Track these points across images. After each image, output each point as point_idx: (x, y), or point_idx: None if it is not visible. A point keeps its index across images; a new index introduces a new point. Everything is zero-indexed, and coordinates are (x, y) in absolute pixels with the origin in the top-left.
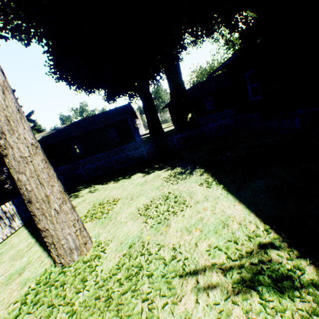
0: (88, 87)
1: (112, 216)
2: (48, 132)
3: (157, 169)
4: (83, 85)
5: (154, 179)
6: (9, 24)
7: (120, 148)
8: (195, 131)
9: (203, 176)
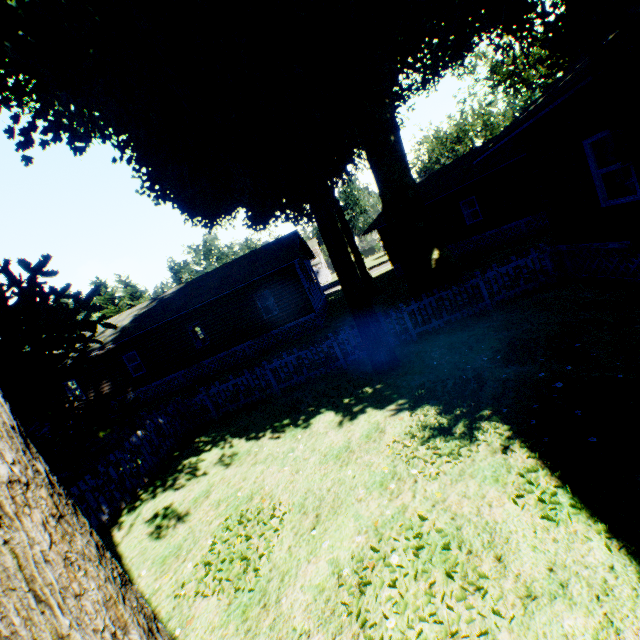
0: (209, 216)
1: (270, 586)
2: (144, 305)
3: (372, 401)
4: (198, 214)
5: (368, 443)
6: (40, 116)
7: (283, 329)
8: (453, 291)
9: (514, 457)
